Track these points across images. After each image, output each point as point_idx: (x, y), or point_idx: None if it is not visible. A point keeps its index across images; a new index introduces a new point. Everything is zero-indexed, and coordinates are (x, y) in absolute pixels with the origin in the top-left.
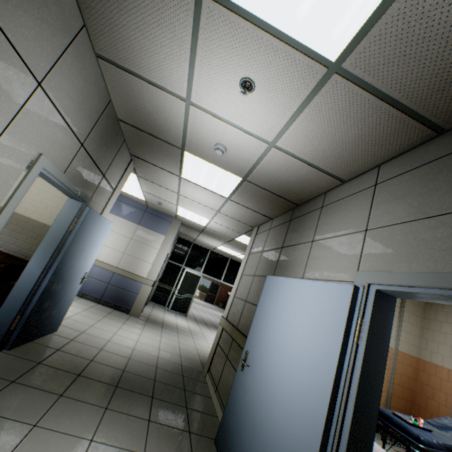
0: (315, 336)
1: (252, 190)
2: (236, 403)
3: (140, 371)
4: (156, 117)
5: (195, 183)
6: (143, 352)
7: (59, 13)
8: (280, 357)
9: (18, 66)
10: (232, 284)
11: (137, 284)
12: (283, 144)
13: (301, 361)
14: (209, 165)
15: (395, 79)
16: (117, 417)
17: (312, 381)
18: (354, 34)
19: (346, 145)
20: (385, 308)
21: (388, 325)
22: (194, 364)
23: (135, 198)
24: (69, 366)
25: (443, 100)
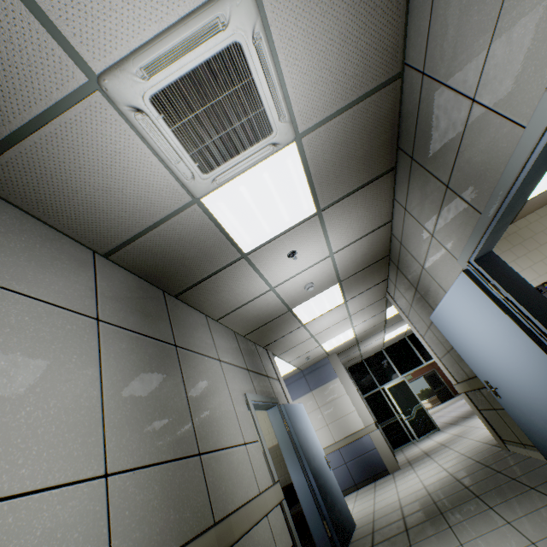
0: (488, 320)
1: (351, 281)
2: (527, 424)
3: (447, 493)
4: (262, 312)
5: (315, 317)
6: (435, 482)
7: (200, 323)
8: (497, 356)
9: (212, 362)
10: None
11: (364, 439)
12: (336, 248)
13: (504, 342)
14: (312, 300)
15: (346, 187)
16: (463, 524)
17: (519, 345)
18: (312, 201)
19: (365, 215)
20: (492, 262)
21: (506, 269)
22: (488, 451)
23: (289, 374)
24: (393, 532)
25: (375, 167)
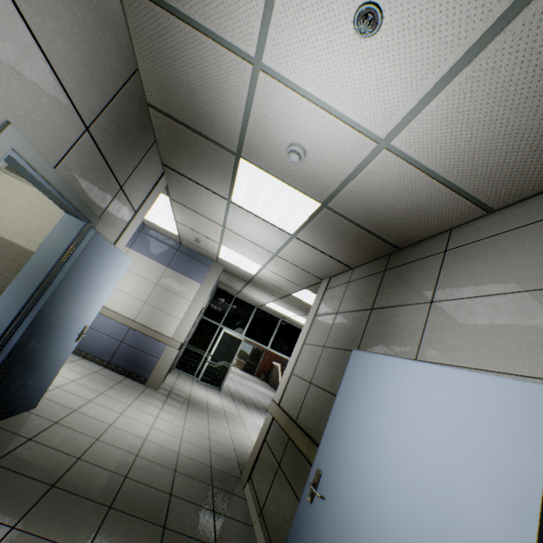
0: (466, 474)
1: (332, 223)
2: None
3: (150, 477)
4: (203, 98)
5: (250, 210)
6: (158, 445)
7: None
8: (387, 498)
9: None
10: (282, 352)
11: (159, 345)
12: (404, 142)
13: (438, 519)
14: (274, 182)
15: None
16: None
17: None
18: None
19: (521, 142)
20: None
21: None
22: (229, 465)
23: (166, 232)
24: (40, 470)
25: None
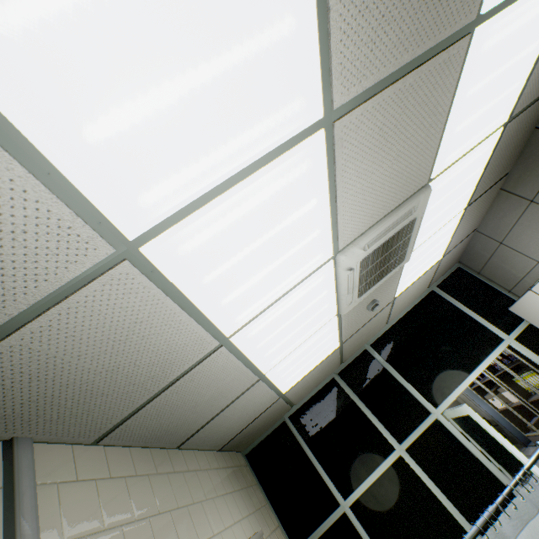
0: None
1: None
2: None
3: None
4: None
5: None
6: None
7: None
8: None
9: None
10: None
11: None
12: None
13: None
14: None
15: None
16: None
17: None
18: None
19: None
20: None
21: None
22: None
23: None
24: None
25: None
